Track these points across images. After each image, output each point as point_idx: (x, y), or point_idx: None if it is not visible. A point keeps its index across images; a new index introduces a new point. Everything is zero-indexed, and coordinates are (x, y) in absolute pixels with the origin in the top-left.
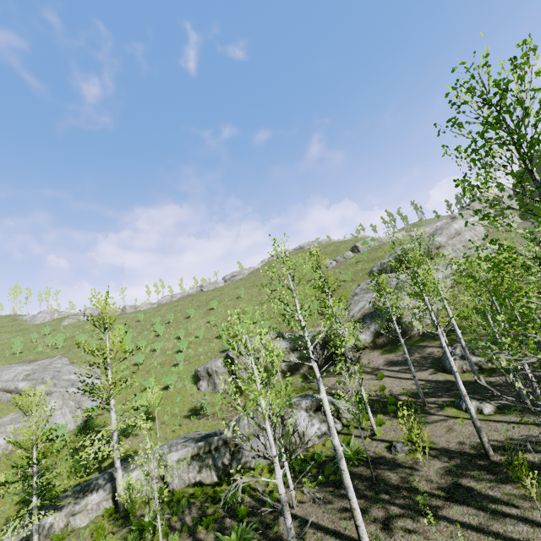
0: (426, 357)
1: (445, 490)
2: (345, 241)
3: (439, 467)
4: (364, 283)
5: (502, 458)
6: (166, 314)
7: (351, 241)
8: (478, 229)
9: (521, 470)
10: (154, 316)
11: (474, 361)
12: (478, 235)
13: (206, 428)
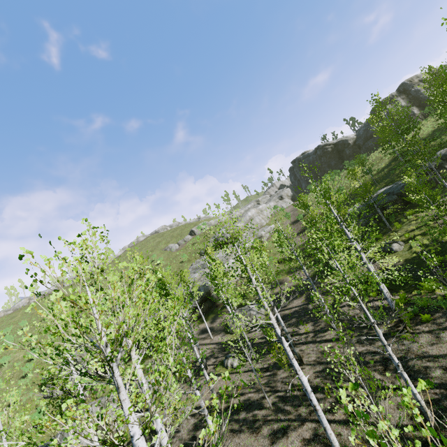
0: (223, 321)
1: (185, 445)
2: (188, 224)
3: (192, 424)
4: (195, 263)
5: (225, 405)
6: (20, 320)
7: (192, 224)
8: (266, 213)
9: (206, 425)
10: (6, 325)
11: (244, 322)
12: (264, 218)
13: (44, 439)
